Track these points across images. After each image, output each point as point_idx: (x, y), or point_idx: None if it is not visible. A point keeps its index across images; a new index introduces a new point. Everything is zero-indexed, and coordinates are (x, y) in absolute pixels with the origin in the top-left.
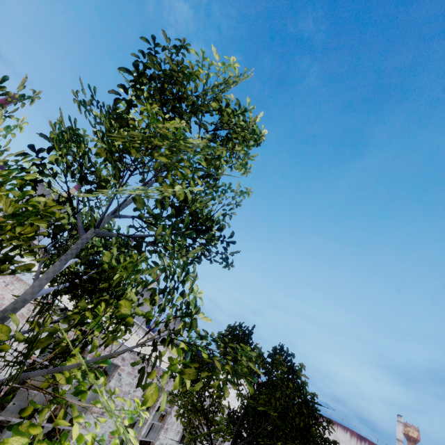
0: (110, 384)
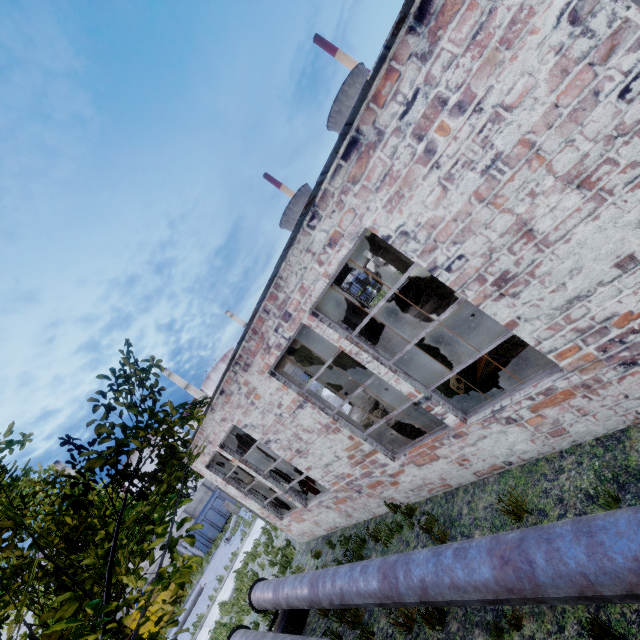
0: (258, 437)
